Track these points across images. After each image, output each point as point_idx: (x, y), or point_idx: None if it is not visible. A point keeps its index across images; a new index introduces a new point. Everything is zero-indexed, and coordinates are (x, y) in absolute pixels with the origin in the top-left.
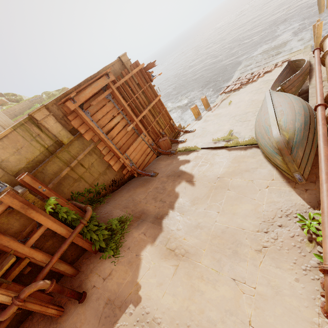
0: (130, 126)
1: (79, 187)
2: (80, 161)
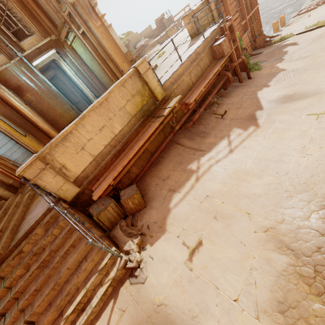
0: (243, 22)
1: None
2: None
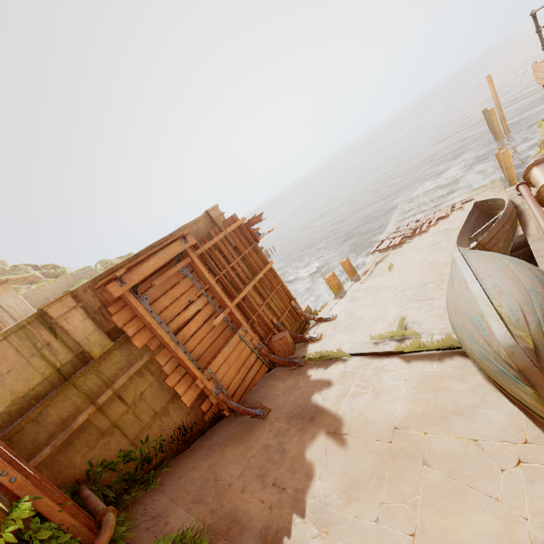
0: (220, 316)
1: (108, 448)
2: (118, 391)
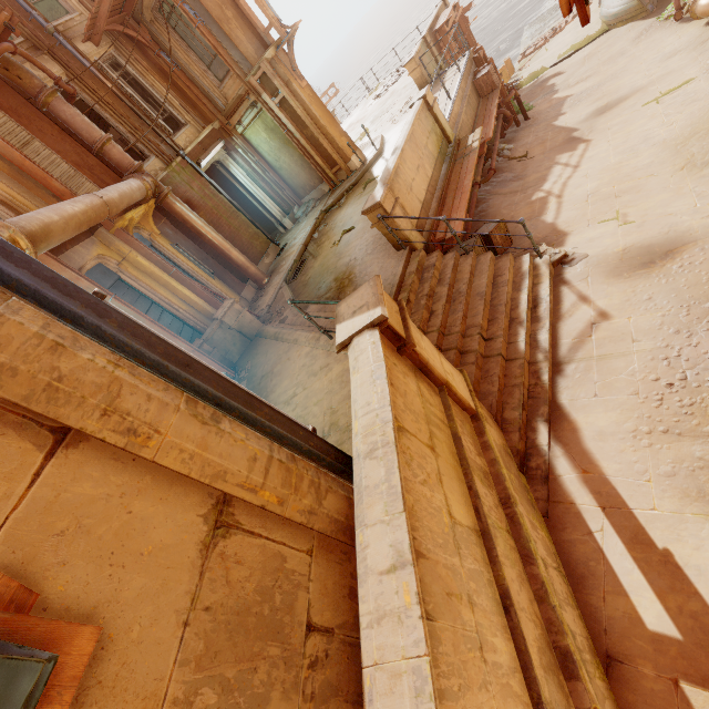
0: None
1: None
2: None
